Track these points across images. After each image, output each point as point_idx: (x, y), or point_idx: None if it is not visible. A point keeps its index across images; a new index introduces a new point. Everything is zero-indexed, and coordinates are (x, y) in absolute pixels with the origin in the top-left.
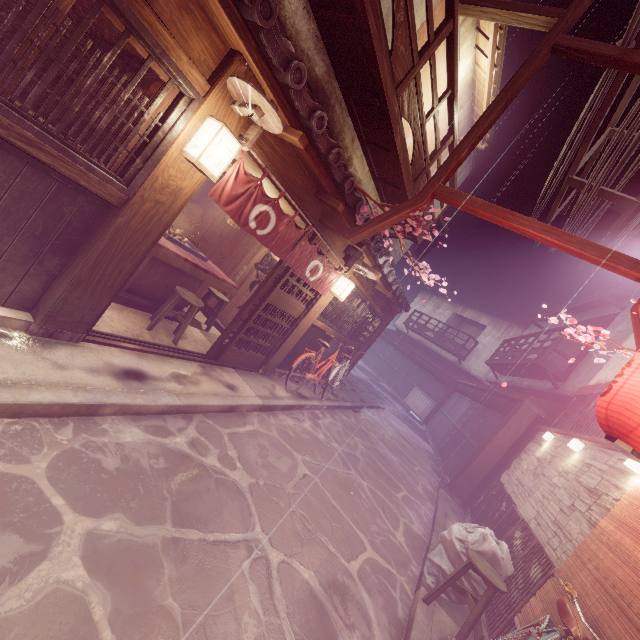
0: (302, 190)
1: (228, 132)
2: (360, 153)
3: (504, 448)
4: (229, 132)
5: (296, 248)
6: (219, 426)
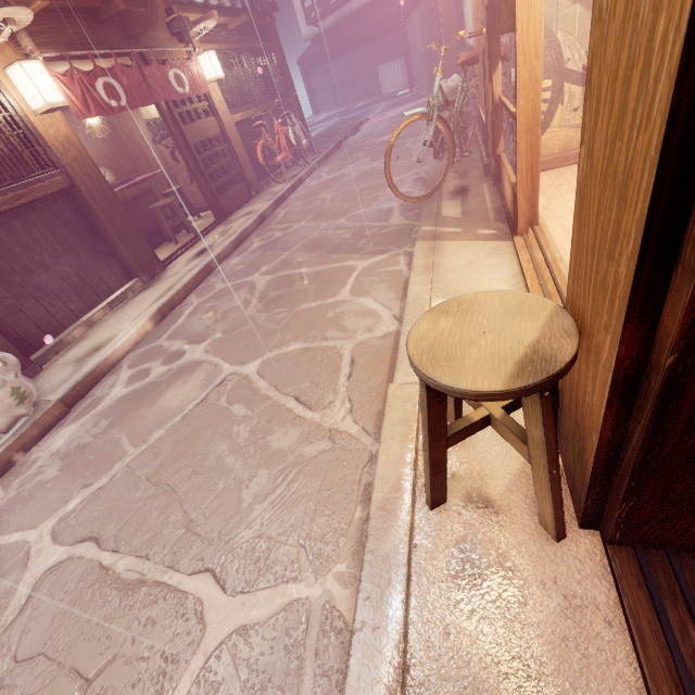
0: (89, 34)
1: (25, 63)
2: None
3: (452, 13)
4: (26, 62)
5: (150, 82)
6: (266, 228)
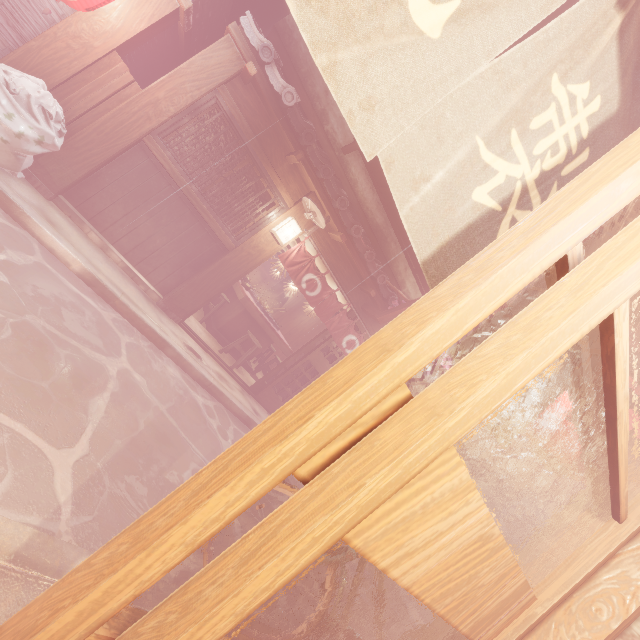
0: (348, 279)
1: (296, 222)
2: (413, 280)
3: None
4: (296, 222)
5: (335, 317)
6: (231, 420)
